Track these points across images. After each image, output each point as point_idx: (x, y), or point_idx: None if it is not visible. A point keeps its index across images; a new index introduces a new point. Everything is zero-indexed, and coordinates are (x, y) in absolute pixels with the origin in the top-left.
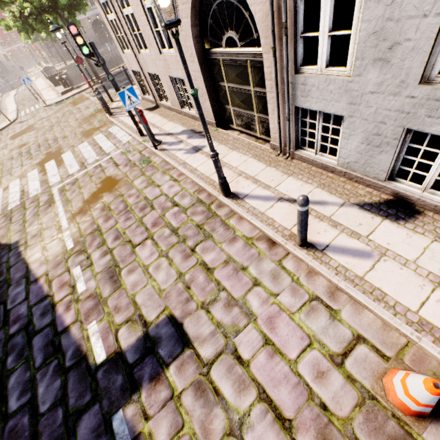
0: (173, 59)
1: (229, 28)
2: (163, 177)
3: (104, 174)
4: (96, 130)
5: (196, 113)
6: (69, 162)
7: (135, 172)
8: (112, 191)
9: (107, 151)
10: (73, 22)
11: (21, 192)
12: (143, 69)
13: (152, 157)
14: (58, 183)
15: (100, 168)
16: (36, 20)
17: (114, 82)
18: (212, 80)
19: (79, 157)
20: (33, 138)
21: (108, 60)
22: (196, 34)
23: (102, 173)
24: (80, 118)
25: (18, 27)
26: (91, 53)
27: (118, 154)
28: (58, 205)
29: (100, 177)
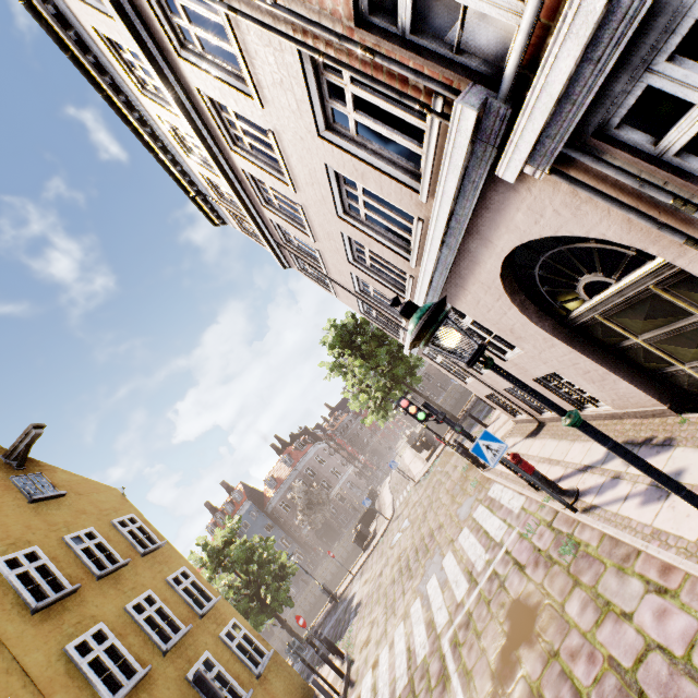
0: (523, 358)
1: (577, 275)
2: (624, 582)
3: (506, 593)
4: (472, 500)
5: (613, 407)
6: (453, 575)
7: (558, 578)
8: (532, 641)
9: (497, 538)
10: (416, 380)
11: (407, 653)
12: (495, 389)
13: (576, 532)
14: (446, 627)
15: (496, 580)
16: (386, 401)
17: (463, 431)
18: (604, 348)
19: (462, 560)
20: (409, 539)
21: (462, 389)
22: (534, 315)
23: (501, 592)
24: (451, 487)
25: (375, 417)
26: (428, 414)
27: (514, 539)
28: (455, 685)
29: (501, 603)
